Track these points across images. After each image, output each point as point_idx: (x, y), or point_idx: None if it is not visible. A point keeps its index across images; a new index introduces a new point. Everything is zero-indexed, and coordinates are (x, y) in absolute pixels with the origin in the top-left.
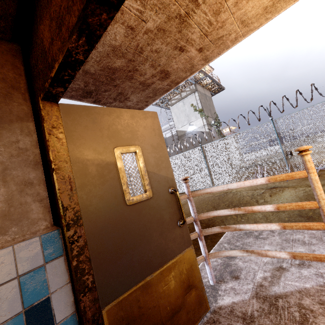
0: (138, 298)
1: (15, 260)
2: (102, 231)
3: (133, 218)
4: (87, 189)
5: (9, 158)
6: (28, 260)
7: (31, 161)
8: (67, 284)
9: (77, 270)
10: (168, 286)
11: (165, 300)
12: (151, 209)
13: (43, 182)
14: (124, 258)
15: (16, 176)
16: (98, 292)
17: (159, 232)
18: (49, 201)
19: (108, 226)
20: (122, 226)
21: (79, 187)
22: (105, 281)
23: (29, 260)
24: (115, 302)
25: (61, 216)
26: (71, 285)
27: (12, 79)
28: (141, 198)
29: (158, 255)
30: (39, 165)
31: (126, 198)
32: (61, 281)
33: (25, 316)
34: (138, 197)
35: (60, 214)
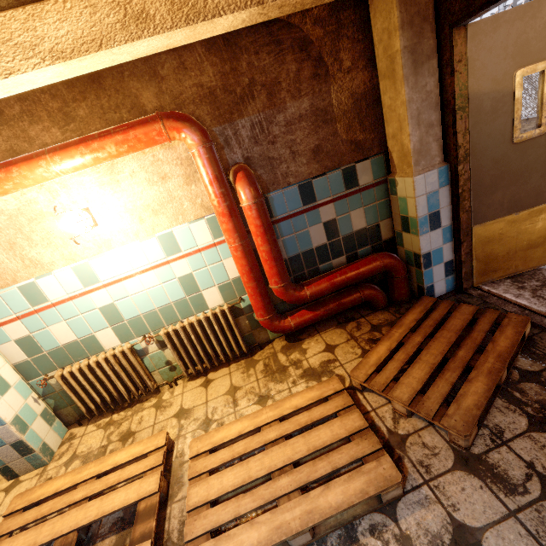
0: (500, 227)
1: (425, 183)
2: (484, 168)
3: (515, 158)
4: (478, 128)
5: (421, 103)
6: (431, 185)
7: (433, 103)
8: (449, 205)
9: (461, 196)
10: (532, 226)
11: (524, 236)
12: (539, 148)
13: (439, 123)
14: (496, 194)
15: (424, 120)
16: (472, 215)
17: (540, 175)
18: (442, 141)
19: (489, 165)
20: (502, 165)
21: (472, 126)
22: (478, 208)
23: (431, 185)
24: (482, 224)
25: (453, 154)
26: (451, 206)
27: (424, 7)
28: (532, 135)
29: (530, 197)
30: (438, 106)
31: (514, 136)
32: (446, 203)
33: (428, 217)
34: (528, 134)
35: (450, 152)
